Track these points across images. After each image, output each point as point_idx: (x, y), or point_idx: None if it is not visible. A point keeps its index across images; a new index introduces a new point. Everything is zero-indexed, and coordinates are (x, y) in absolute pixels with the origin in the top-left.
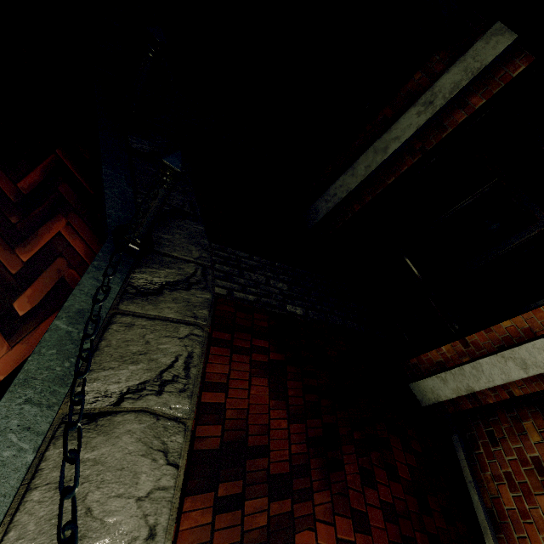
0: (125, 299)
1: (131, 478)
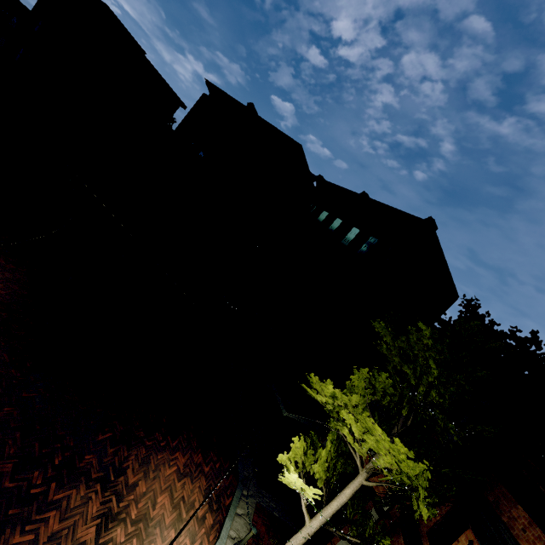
0: (242, 496)
1: (243, 527)
